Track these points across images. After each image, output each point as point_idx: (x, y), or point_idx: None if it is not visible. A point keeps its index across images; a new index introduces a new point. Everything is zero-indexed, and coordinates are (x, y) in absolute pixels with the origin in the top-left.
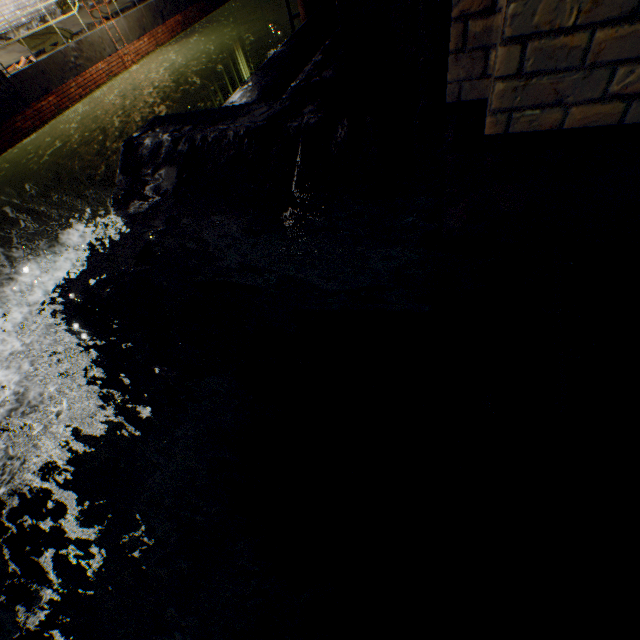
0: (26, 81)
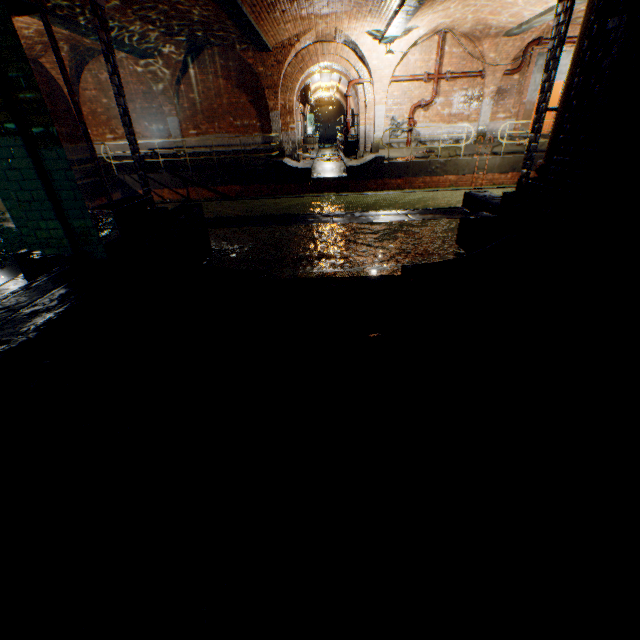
0: (393, 167)
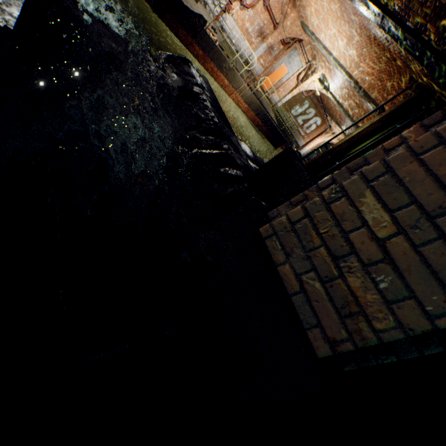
0: (205, 38)
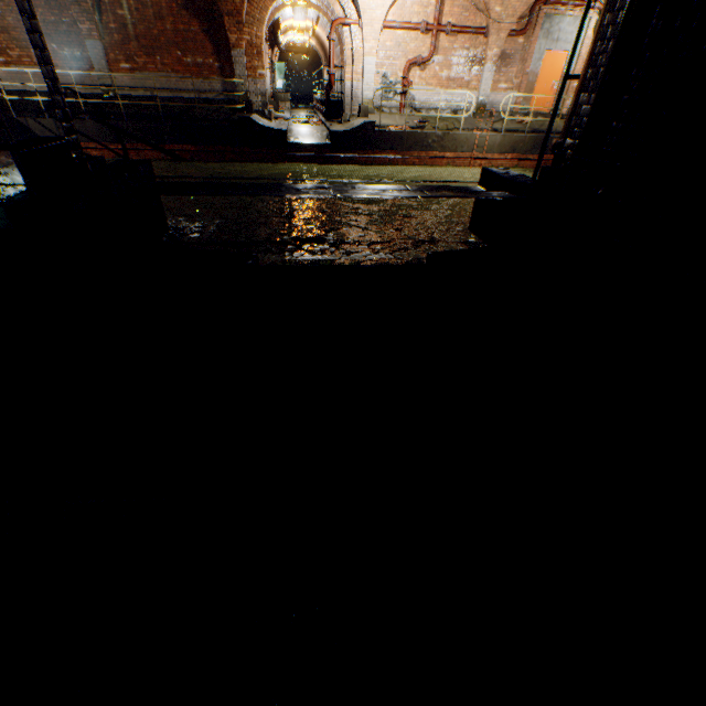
0: (385, 137)
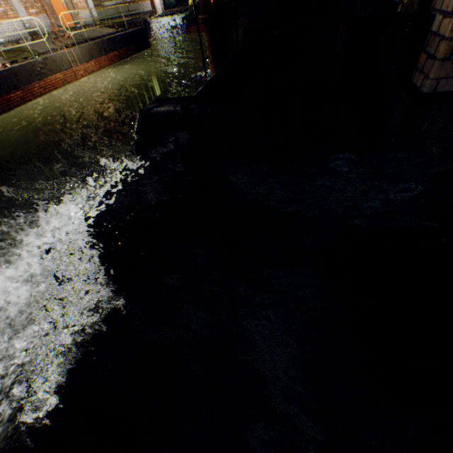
0: (1, 79)
